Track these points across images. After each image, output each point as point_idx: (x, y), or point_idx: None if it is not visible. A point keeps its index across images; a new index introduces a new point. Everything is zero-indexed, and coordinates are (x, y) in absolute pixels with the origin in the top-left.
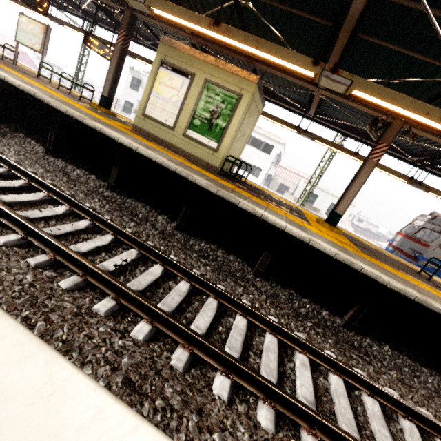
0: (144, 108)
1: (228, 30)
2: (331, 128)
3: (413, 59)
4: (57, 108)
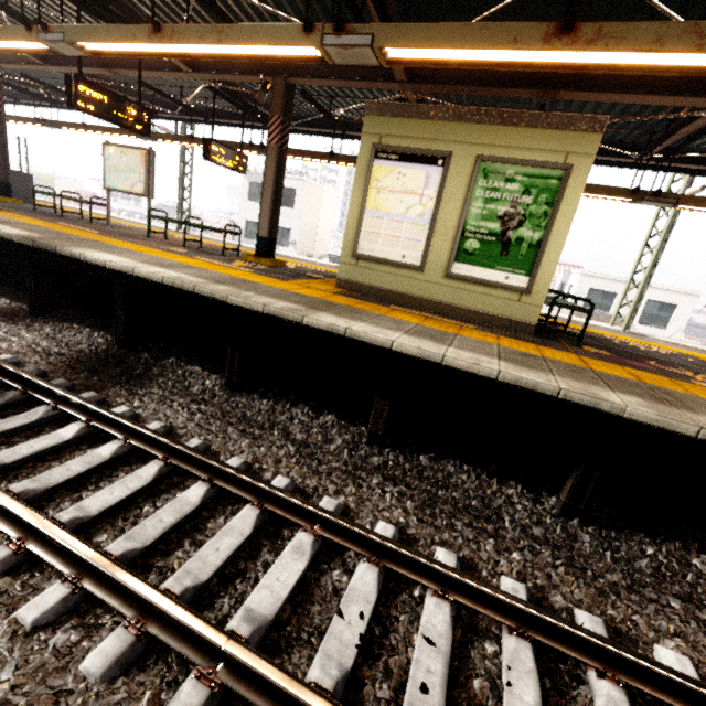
0: (354, 244)
1: (603, 33)
2: (687, 171)
3: None
4: (243, 305)
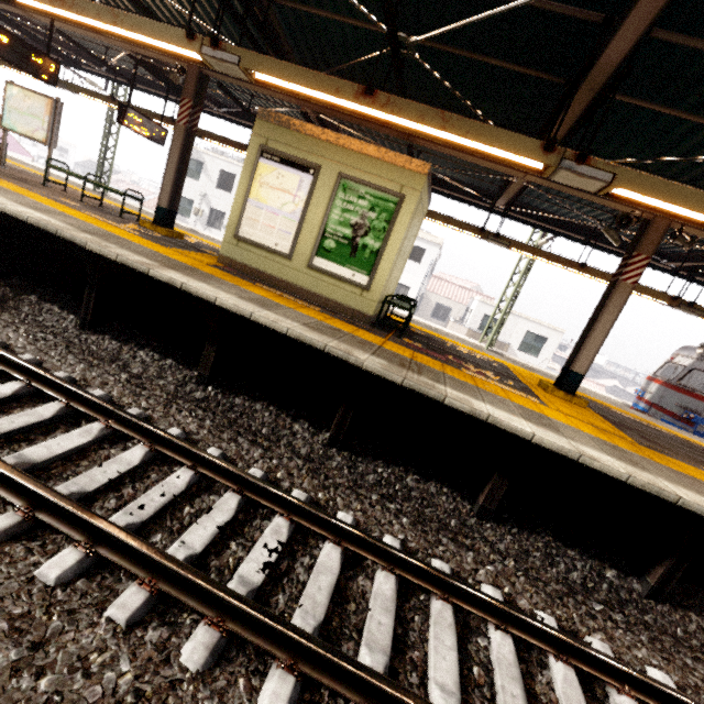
0: (237, 227)
1: (390, 102)
2: (530, 224)
3: (695, 126)
4: (99, 253)
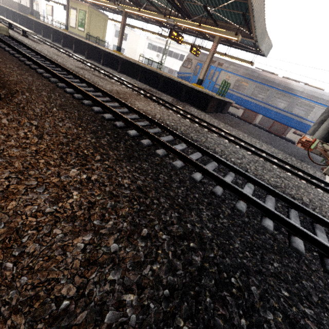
0: (69, 24)
1: None
2: (148, 23)
3: None
4: (41, 23)
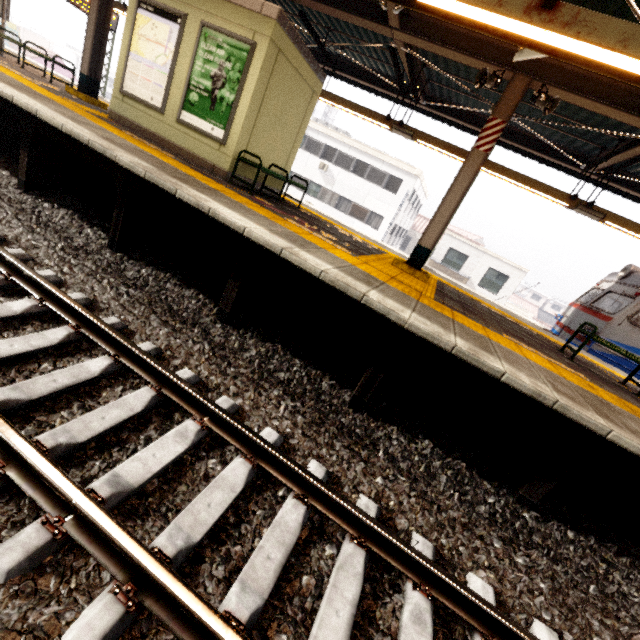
0: (121, 81)
1: None
2: (455, 125)
3: None
4: None
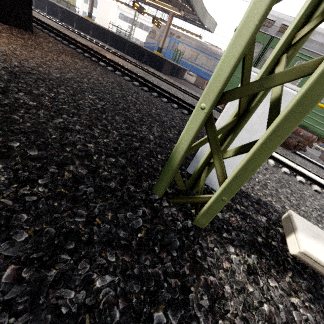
0: None
1: None
2: None
3: None
4: None
